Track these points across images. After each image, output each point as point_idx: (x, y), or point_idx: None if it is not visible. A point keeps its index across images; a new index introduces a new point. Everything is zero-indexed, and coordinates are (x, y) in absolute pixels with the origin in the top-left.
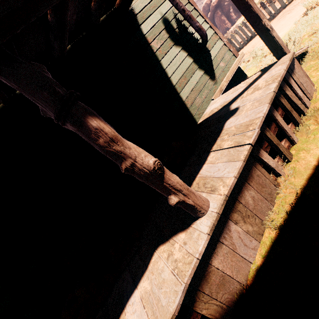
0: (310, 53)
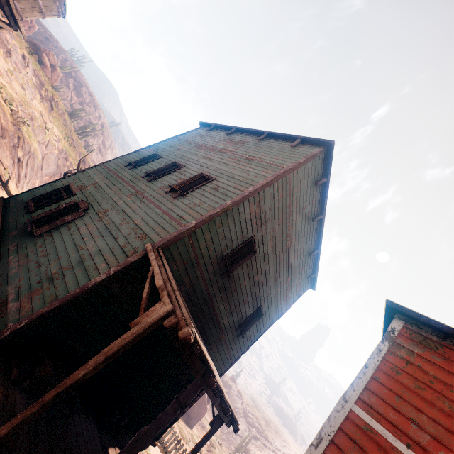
0: None
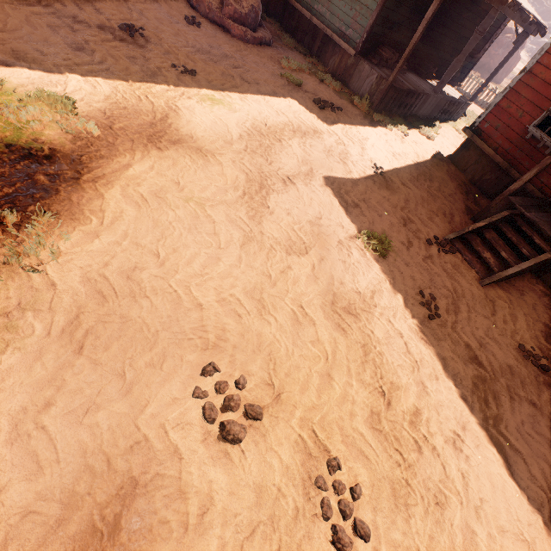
0: (464, 118)
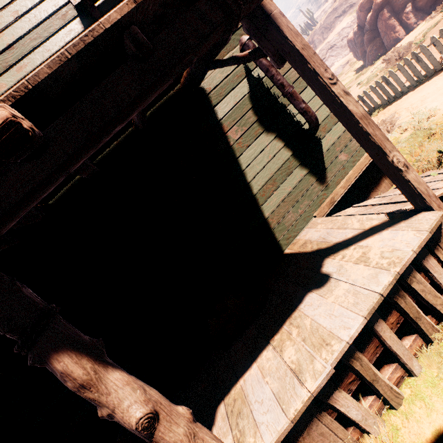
0: None
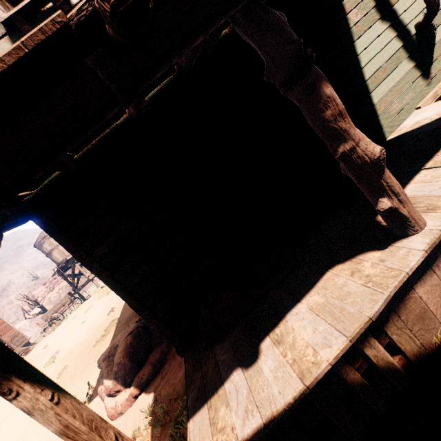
0: None
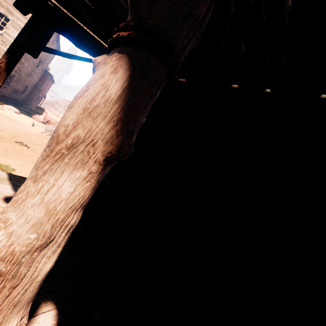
0: None
